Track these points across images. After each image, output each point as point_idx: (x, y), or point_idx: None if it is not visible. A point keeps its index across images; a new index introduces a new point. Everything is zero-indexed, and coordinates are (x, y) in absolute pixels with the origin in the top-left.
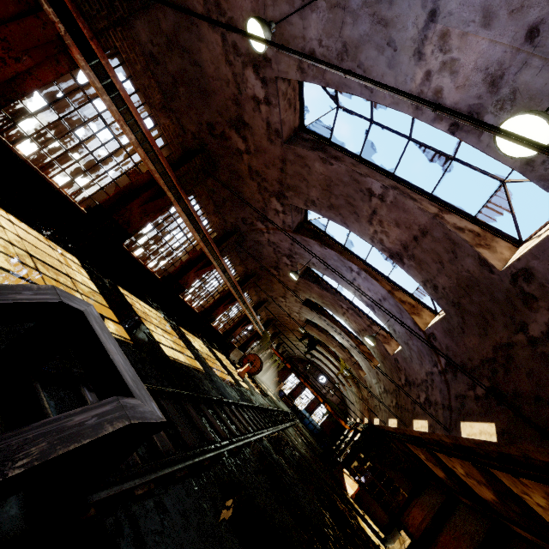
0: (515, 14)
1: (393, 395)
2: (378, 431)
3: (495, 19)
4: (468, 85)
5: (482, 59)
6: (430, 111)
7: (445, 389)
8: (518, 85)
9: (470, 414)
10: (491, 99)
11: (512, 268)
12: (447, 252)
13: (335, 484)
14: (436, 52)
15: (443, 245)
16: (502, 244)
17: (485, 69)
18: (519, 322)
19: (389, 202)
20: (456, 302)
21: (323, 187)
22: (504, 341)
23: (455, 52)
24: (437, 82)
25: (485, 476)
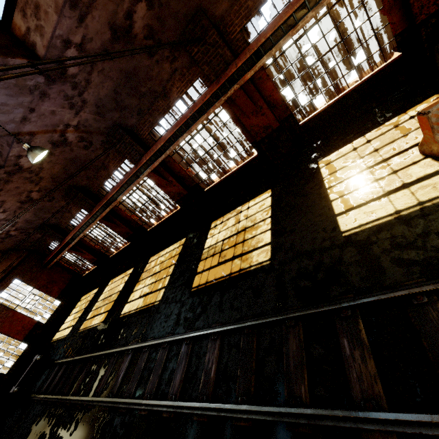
0: None
1: None
2: None
3: None
4: None
5: None
6: None
7: None
8: None
9: None
10: None
11: None
12: None
13: None
14: None
15: None
16: None
17: None
18: None
19: None
20: None
21: None
22: None
23: None
24: None
25: None
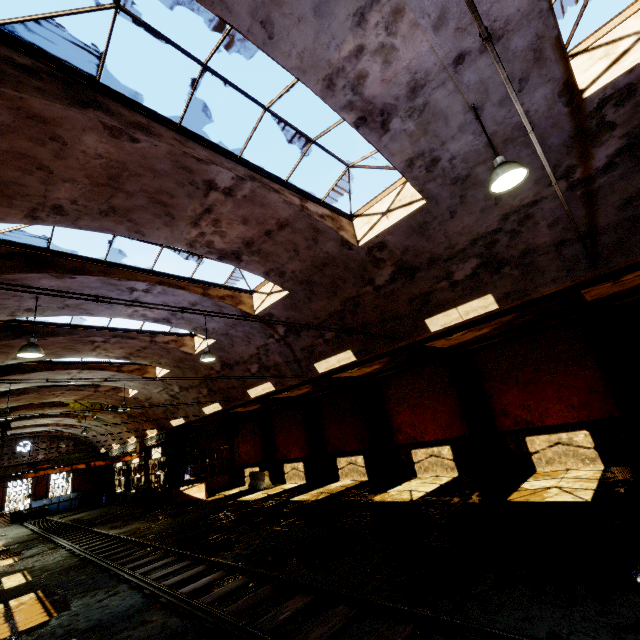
0: (458, 33)
1: (201, 386)
2: (177, 427)
3: (445, 27)
4: (394, 82)
5: (417, 61)
6: (343, 96)
7: (287, 350)
8: (431, 100)
9: (323, 355)
10: (406, 104)
11: (370, 244)
12: (306, 240)
13: (196, 506)
14: (380, 27)
15: (303, 235)
16: (345, 222)
17: (414, 73)
18: (367, 279)
19: (240, 197)
20: (306, 280)
21: (98, 180)
22: (353, 295)
23: (399, 40)
24: (365, 65)
25: (314, 382)
